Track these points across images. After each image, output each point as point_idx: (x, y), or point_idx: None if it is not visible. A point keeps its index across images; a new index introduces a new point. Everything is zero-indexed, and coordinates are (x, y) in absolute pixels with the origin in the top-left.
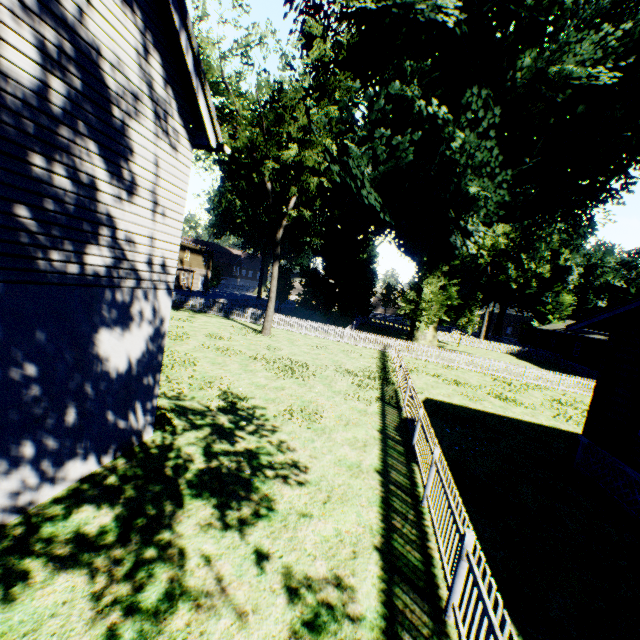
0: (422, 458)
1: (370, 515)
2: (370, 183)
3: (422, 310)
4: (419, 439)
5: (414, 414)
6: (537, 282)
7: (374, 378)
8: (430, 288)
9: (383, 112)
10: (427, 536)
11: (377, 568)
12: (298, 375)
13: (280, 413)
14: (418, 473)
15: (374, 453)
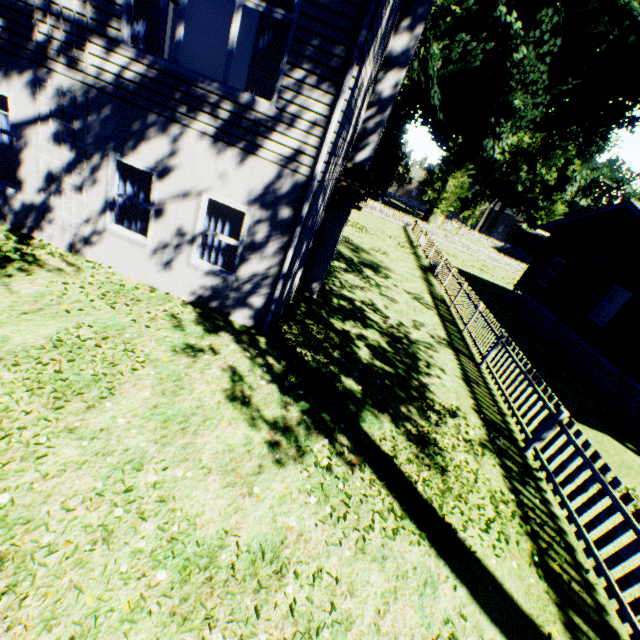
0: (442, 276)
1: (423, 287)
2: (437, 80)
3: (442, 199)
4: (440, 270)
5: (437, 261)
6: (541, 188)
7: (406, 243)
8: (454, 182)
9: (468, 11)
10: (443, 296)
11: (429, 296)
12: (365, 232)
13: (370, 249)
14: (438, 283)
15: (418, 273)
